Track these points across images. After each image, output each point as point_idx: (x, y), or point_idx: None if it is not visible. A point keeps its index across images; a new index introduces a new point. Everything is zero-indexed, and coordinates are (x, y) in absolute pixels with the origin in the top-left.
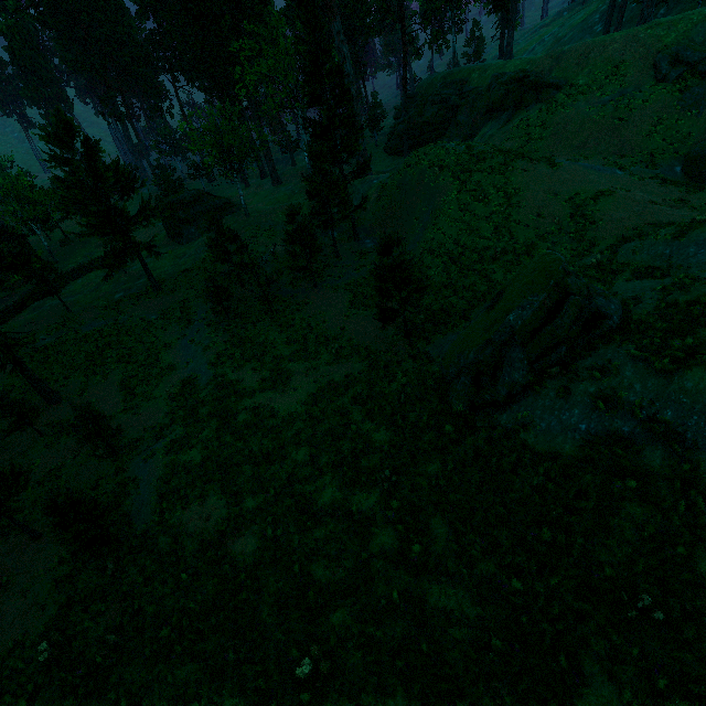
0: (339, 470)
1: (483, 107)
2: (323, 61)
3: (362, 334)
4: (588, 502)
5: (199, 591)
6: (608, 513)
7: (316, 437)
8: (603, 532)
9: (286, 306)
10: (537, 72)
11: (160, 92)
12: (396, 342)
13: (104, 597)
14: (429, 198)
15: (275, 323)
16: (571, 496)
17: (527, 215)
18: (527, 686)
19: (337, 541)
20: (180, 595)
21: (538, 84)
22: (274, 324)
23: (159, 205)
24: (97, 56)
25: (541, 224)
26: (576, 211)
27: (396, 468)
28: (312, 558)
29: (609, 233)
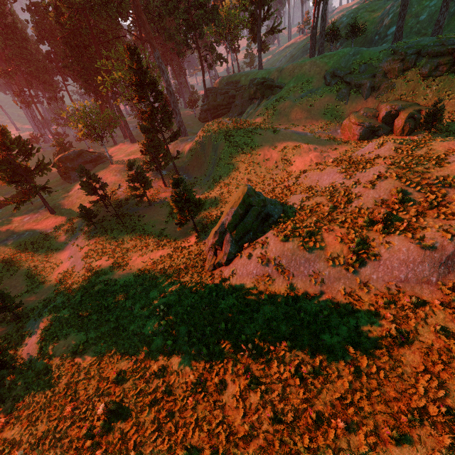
0: (144, 310)
1: (247, 97)
2: (143, 78)
3: (173, 232)
4: (249, 308)
5: (57, 386)
6: (255, 312)
7: (136, 293)
8: (251, 321)
9: (131, 218)
10: (271, 79)
11: (55, 88)
12: (191, 235)
13: (2, 400)
14: (215, 150)
15: (124, 229)
16: (243, 306)
17: (262, 159)
18: (204, 396)
19: (135, 347)
20: (47, 390)
21: (271, 86)
22: (123, 230)
23: (49, 162)
24: (10, 67)
25: (268, 164)
26: (284, 156)
27: (170, 304)
28: (121, 358)
29: (298, 168)
